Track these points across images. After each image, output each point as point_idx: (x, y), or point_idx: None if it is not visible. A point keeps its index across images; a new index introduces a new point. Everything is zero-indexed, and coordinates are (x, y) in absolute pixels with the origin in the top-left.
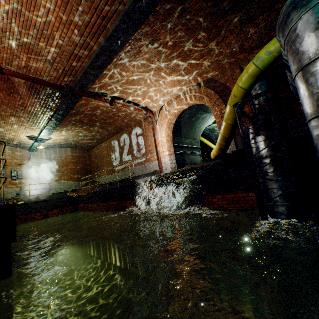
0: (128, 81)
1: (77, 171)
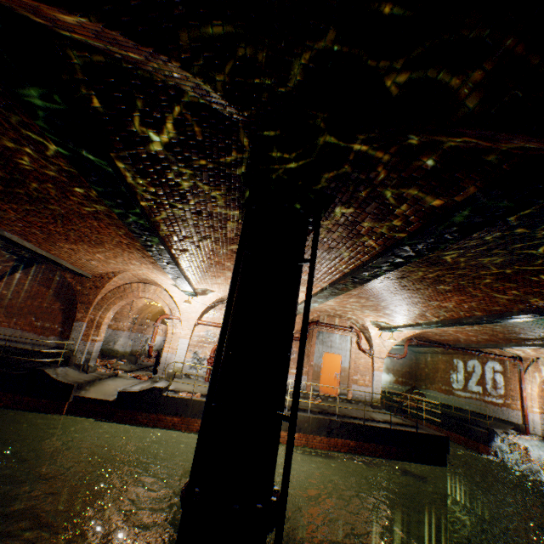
0: None
1: (401, 373)
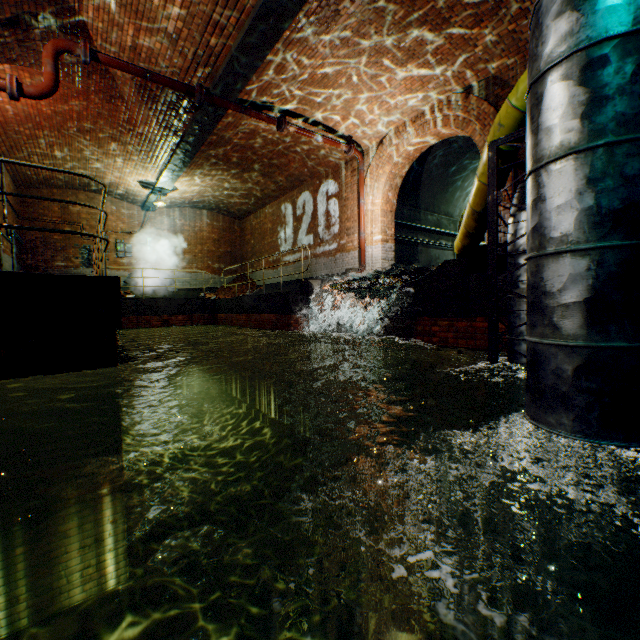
0: (314, 80)
1: (218, 257)
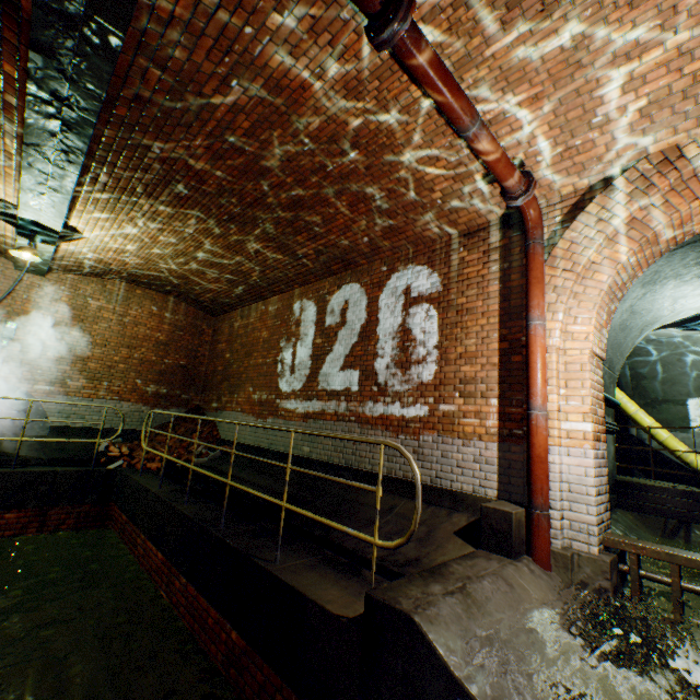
0: None
1: (159, 372)
